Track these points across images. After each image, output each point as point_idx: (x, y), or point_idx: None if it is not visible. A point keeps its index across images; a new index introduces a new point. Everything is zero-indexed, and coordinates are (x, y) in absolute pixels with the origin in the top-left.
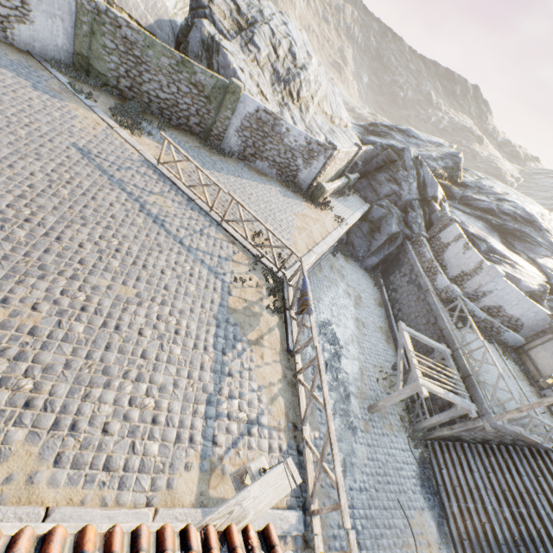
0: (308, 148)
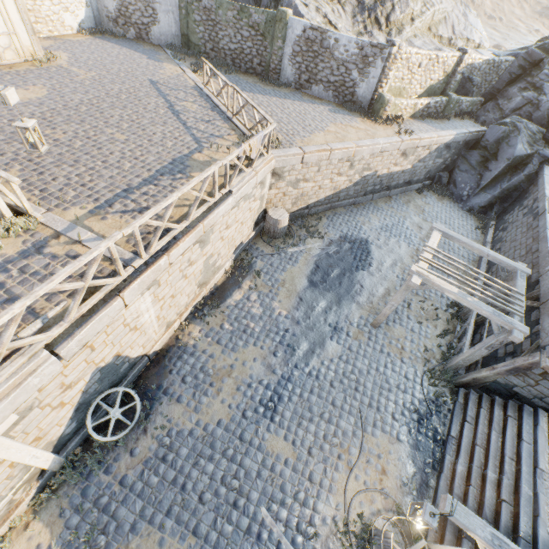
0: (360, 55)
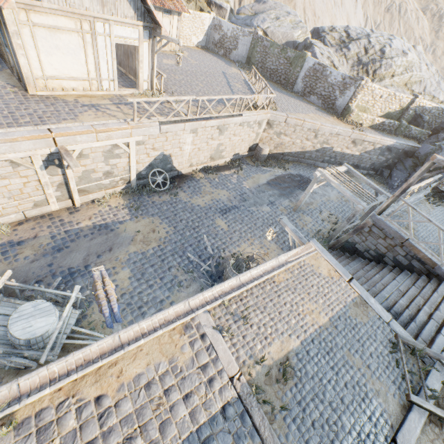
0: (343, 82)
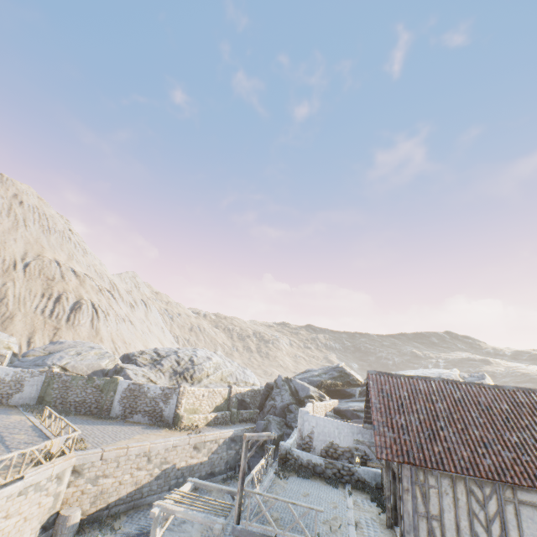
0: (164, 393)
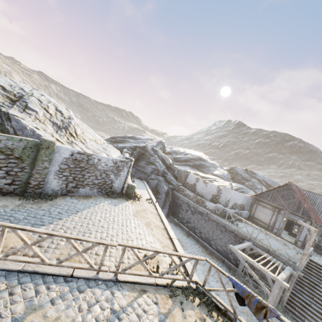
0: (115, 166)
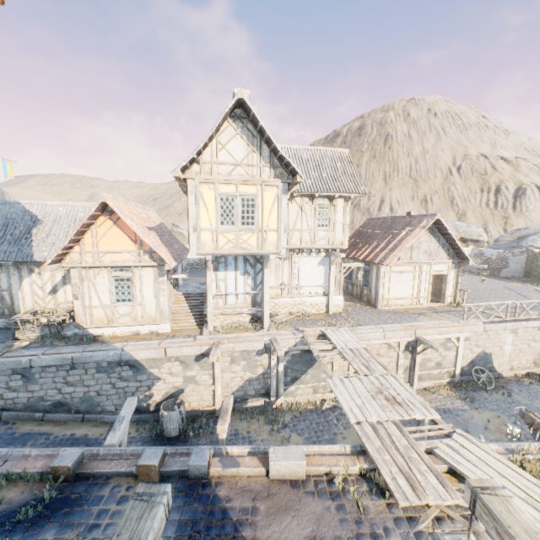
0: None
